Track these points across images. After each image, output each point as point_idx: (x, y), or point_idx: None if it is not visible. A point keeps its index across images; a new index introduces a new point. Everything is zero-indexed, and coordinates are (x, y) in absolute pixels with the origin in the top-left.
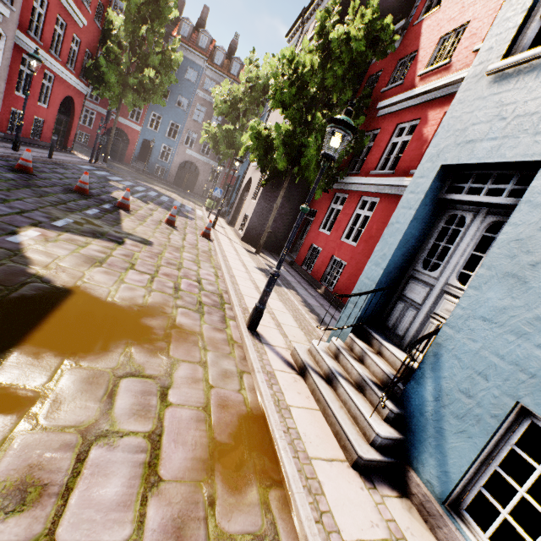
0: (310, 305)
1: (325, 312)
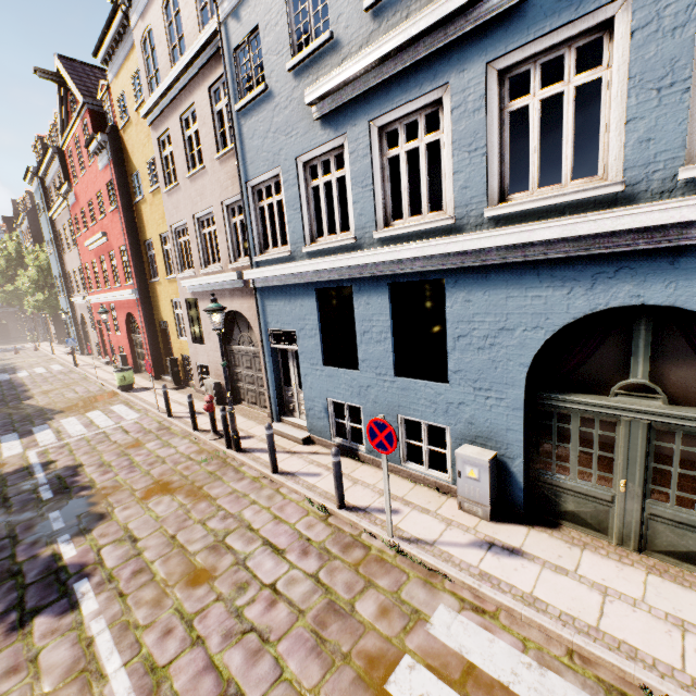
0: None
1: None
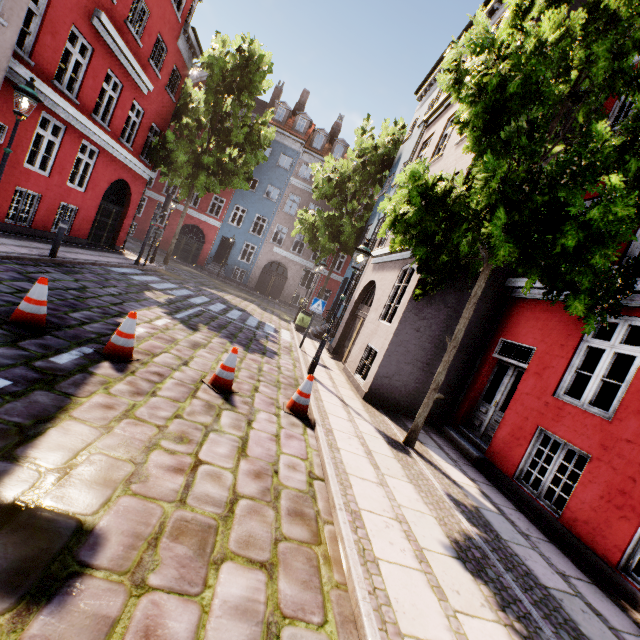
0: None
1: None
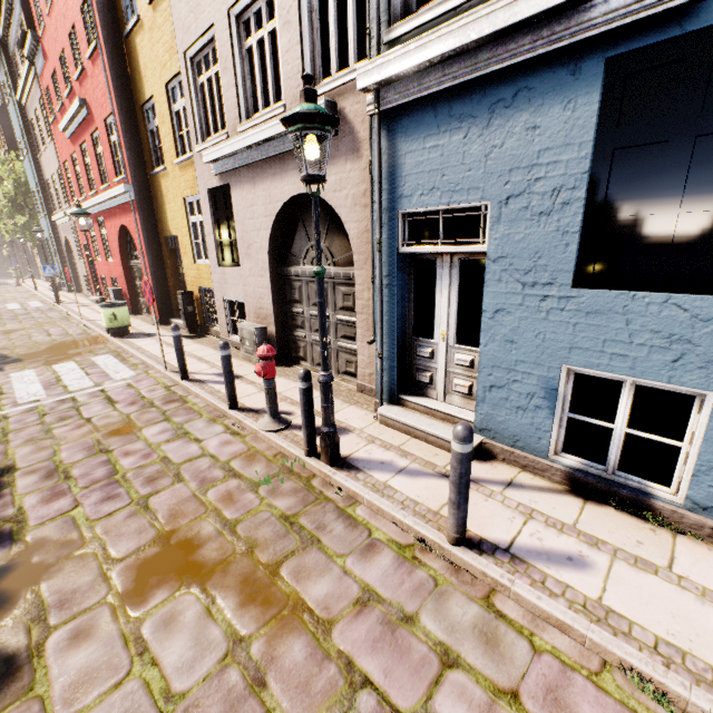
0: None
1: None
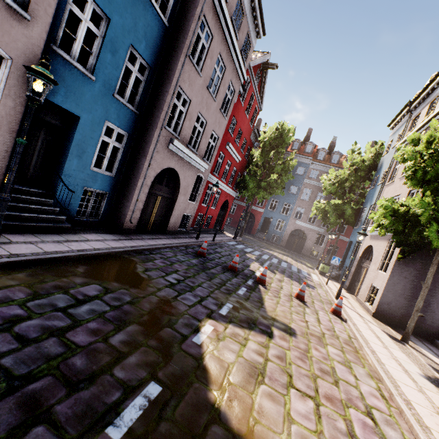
0: None
1: None
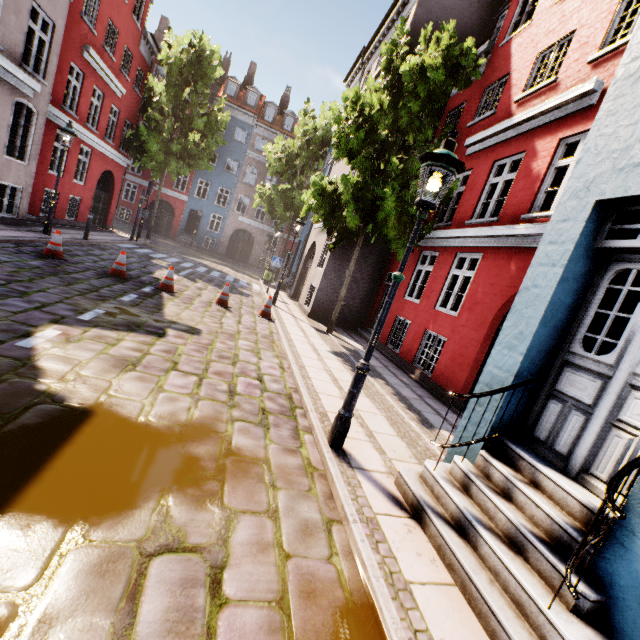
0: (406, 399)
1: (427, 407)
